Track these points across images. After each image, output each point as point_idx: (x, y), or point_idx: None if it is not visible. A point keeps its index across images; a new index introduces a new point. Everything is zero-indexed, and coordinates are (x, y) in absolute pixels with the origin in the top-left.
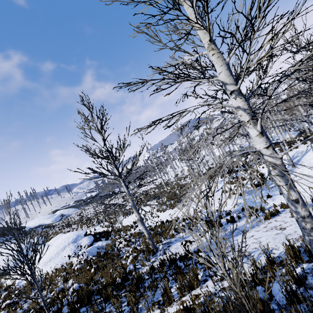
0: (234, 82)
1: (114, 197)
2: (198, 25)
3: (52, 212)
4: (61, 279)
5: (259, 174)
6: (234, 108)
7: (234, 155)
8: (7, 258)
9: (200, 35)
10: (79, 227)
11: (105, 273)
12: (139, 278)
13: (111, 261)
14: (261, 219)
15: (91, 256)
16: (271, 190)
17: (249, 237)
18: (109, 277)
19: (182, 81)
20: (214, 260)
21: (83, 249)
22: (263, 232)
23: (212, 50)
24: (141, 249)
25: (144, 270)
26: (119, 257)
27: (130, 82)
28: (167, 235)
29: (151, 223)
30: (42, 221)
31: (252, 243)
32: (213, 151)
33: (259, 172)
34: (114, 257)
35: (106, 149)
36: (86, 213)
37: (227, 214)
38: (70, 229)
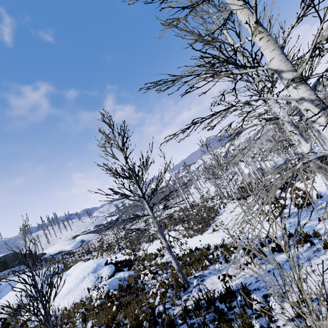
0: (292, 68)
1: (135, 222)
2: (239, 7)
3: (72, 237)
4: (80, 317)
5: (304, 193)
6: (296, 100)
7: (306, 160)
8: (25, 288)
9: (242, 19)
10: (100, 254)
11: (129, 313)
12: (171, 323)
13: (135, 297)
14: (319, 248)
15: (112, 289)
16: (323, 212)
17: (310, 273)
18: (133, 318)
19: (225, 71)
20: (276, 307)
21: (104, 280)
22: (327, 265)
23: (260, 33)
24: (168, 283)
25: (175, 312)
26: (144, 293)
27: (159, 80)
28: (198, 266)
29: (178, 251)
30: (62, 248)
31: (316, 281)
32: (241, 169)
33: (302, 190)
34: (139, 293)
35: (128, 168)
36: (107, 239)
37: (269, 242)
38: (90, 256)
